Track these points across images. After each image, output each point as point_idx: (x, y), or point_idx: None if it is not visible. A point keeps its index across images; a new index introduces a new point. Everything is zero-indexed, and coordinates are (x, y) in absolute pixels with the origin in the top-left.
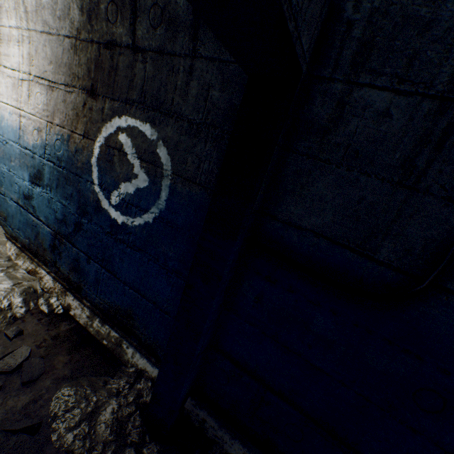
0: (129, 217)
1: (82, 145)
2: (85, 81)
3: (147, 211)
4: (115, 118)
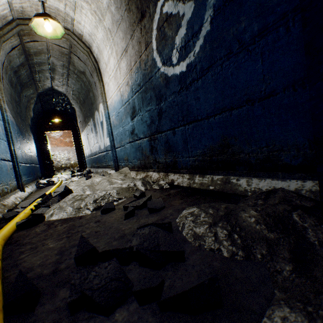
0: (189, 55)
1: (146, 56)
2: (137, 18)
3: (202, 25)
4: (157, 6)
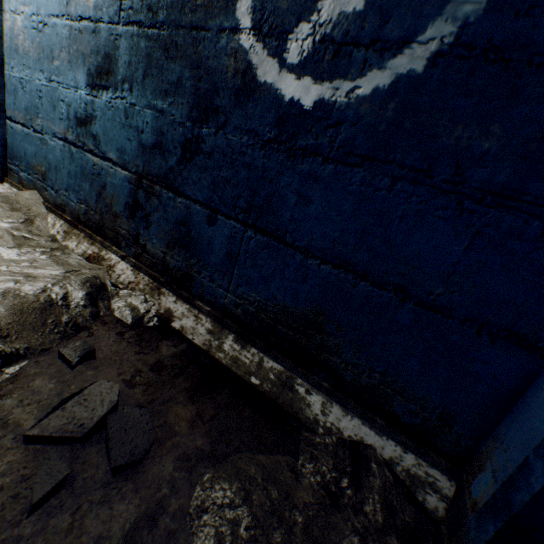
0: (339, 81)
1: None
2: None
3: (409, 41)
4: None
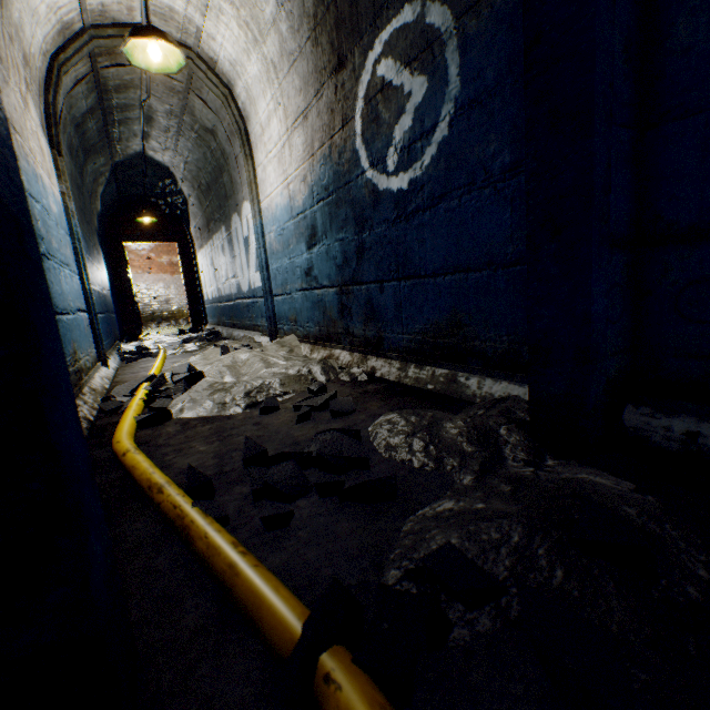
0: (415, 165)
1: (343, 140)
2: (331, 64)
3: (436, 124)
4: (368, 58)
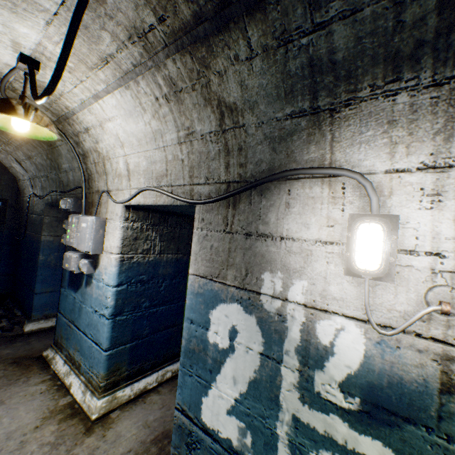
0: None
1: None
2: None
3: None
4: None
